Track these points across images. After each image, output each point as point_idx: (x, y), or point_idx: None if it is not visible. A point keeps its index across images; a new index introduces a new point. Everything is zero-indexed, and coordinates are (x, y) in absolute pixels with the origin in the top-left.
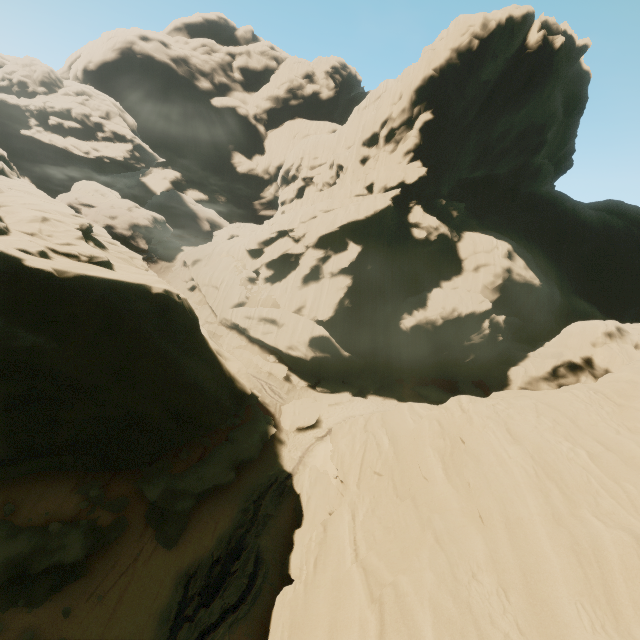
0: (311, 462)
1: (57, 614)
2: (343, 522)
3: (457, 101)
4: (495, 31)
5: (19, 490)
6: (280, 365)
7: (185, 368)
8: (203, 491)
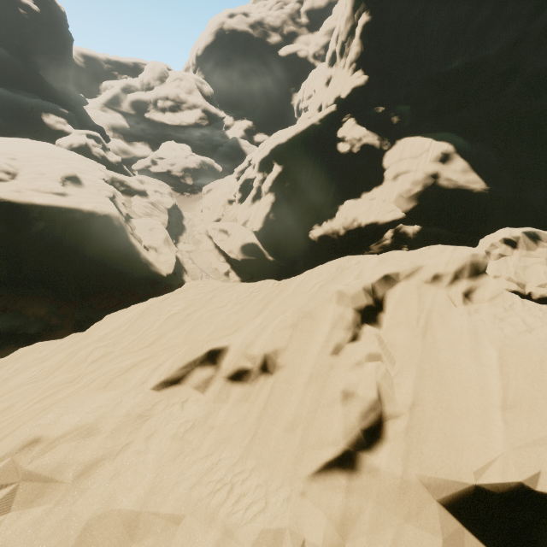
0: None
1: None
2: None
3: None
4: None
5: (28, 301)
6: (225, 264)
7: (96, 252)
8: None
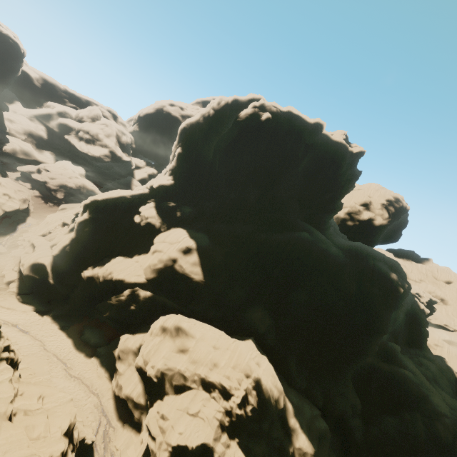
0: None
1: None
2: None
3: (203, 144)
4: (225, 107)
5: None
6: (15, 274)
7: None
8: None
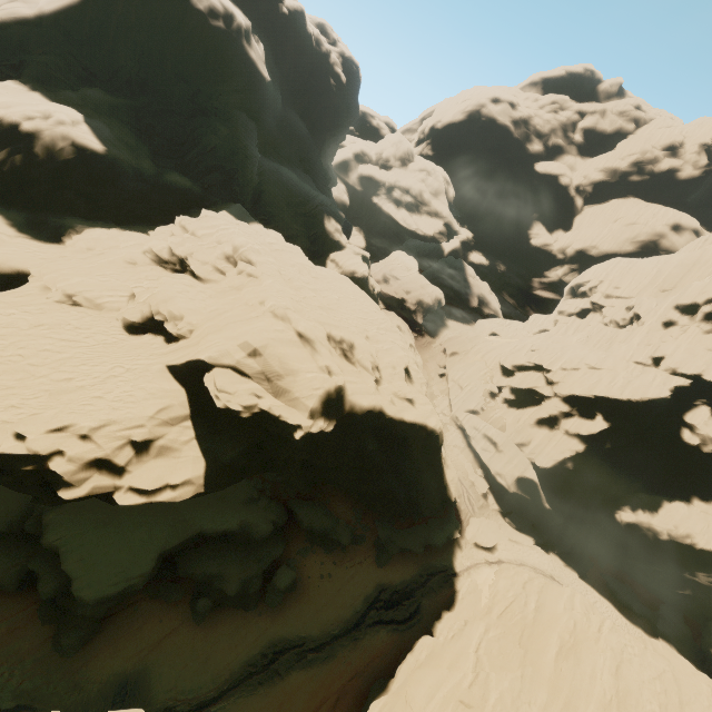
0: (474, 576)
1: (331, 562)
2: (477, 630)
3: None
4: None
5: (333, 494)
6: (484, 481)
7: (425, 475)
8: (404, 548)
